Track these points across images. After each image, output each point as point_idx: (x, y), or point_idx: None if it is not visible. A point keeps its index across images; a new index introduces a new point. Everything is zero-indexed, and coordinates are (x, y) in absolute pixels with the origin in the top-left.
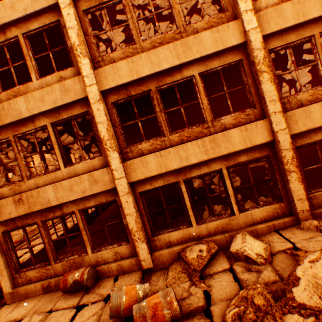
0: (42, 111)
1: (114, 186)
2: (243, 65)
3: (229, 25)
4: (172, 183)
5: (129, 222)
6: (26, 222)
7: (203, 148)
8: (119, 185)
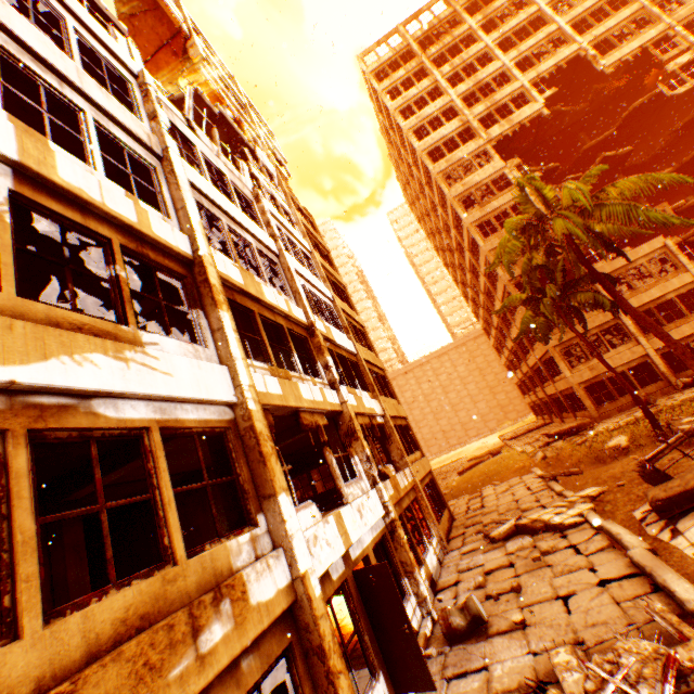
0: (594, 326)
1: (645, 353)
2: None
3: (683, 275)
4: None
5: (659, 368)
6: (596, 380)
7: (689, 327)
8: (648, 352)
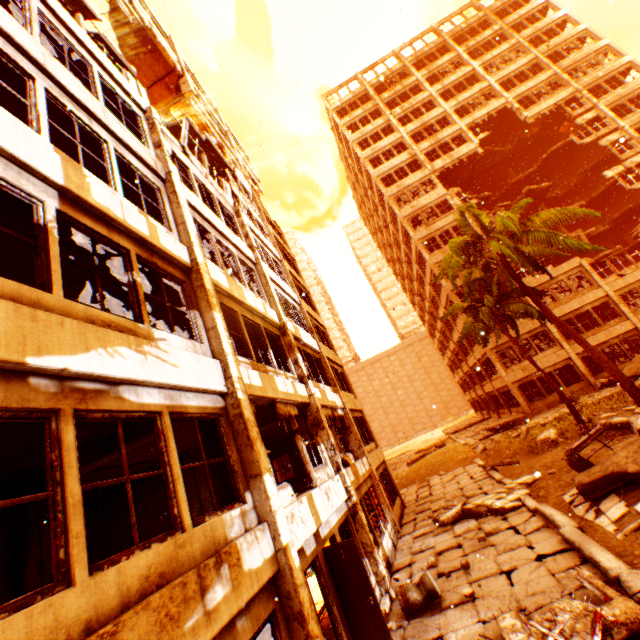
0: (524, 332)
1: (568, 356)
2: (608, 302)
3: (596, 290)
4: None
5: (581, 370)
6: (527, 379)
7: (604, 335)
8: (571, 355)
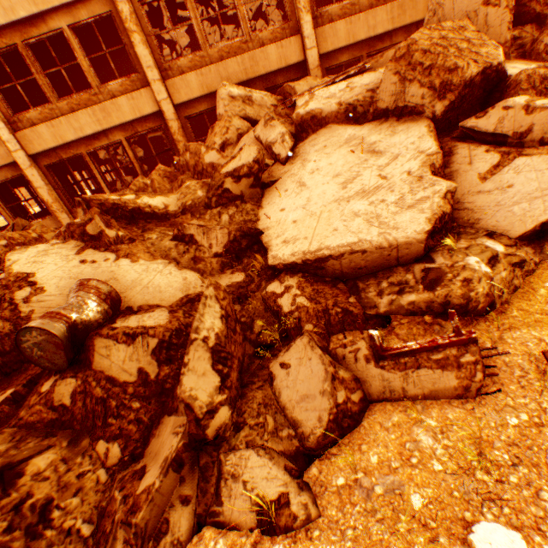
0: None
1: (15, 160)
2: (116, 20)
3: None
4: (78, 157)
5: (43, 195)
6: None
7: (96, 119)
8: (19, 159)
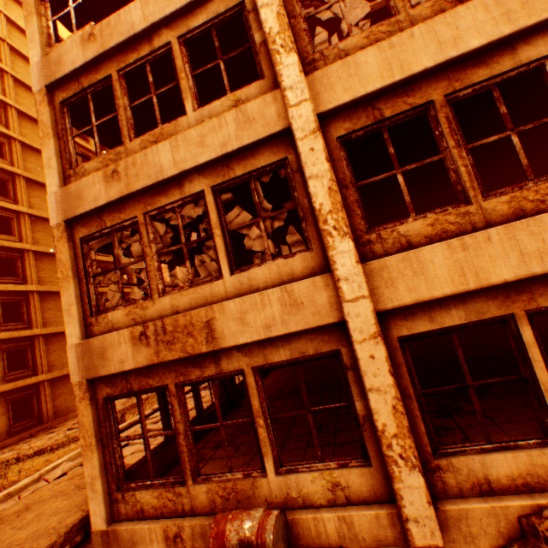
0: (199, 164)
1: (339, 318)
2: None
3: None
4: (490, 321)
5: (376, 409)
6: (148, 383)
7: None
8: (354, 317)
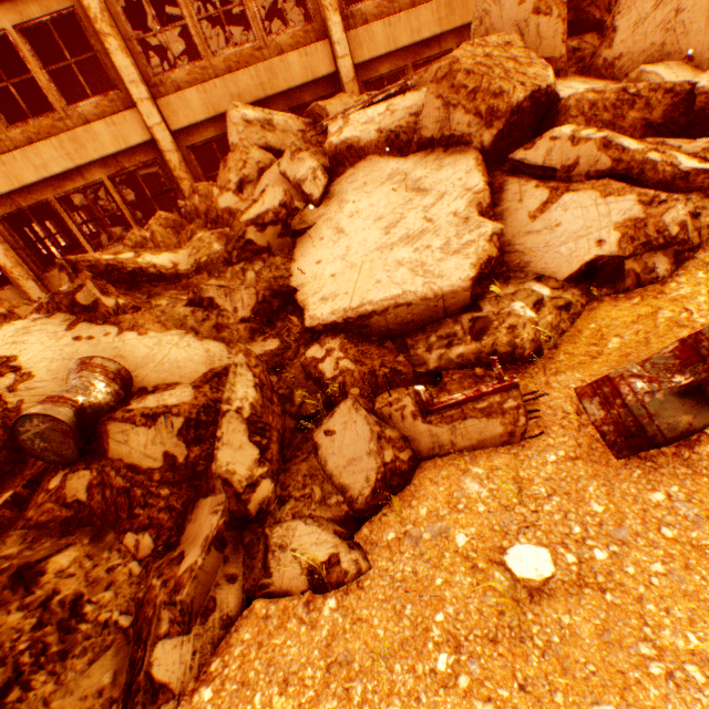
0: None
1: None
2: (82, 18)
3: None
4: (44, 204)
5: None
6: None
7: (64, 152)
8: None
